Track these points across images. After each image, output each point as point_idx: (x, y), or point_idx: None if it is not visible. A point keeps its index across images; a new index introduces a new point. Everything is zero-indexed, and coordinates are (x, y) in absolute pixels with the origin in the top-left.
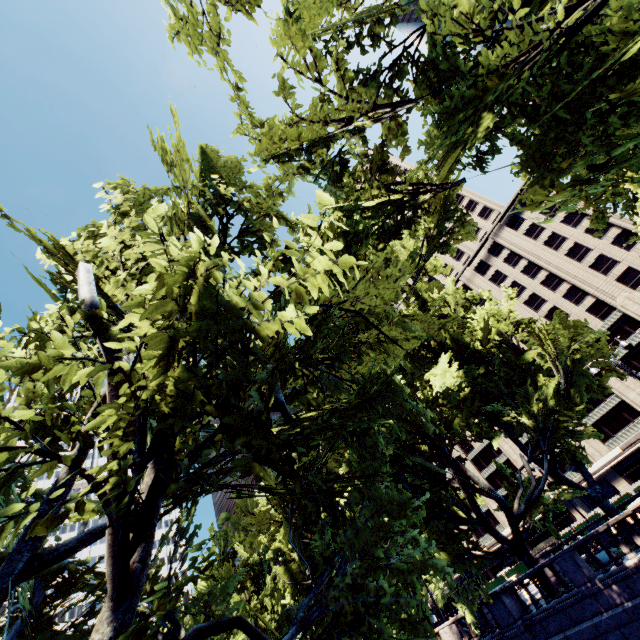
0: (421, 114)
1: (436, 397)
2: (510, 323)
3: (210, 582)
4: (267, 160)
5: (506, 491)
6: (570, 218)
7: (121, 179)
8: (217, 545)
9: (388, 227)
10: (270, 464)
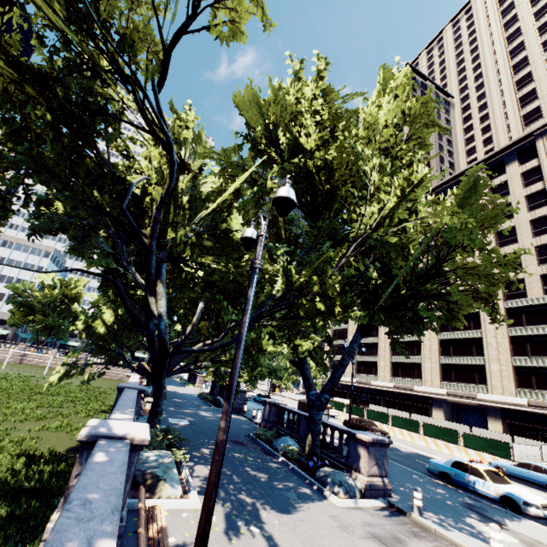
0: None
1: (118, 176)
2: (379, 152)
3: None
4: None
5: (399, 360)
6: None
7: None
8: None
9: None
10: None
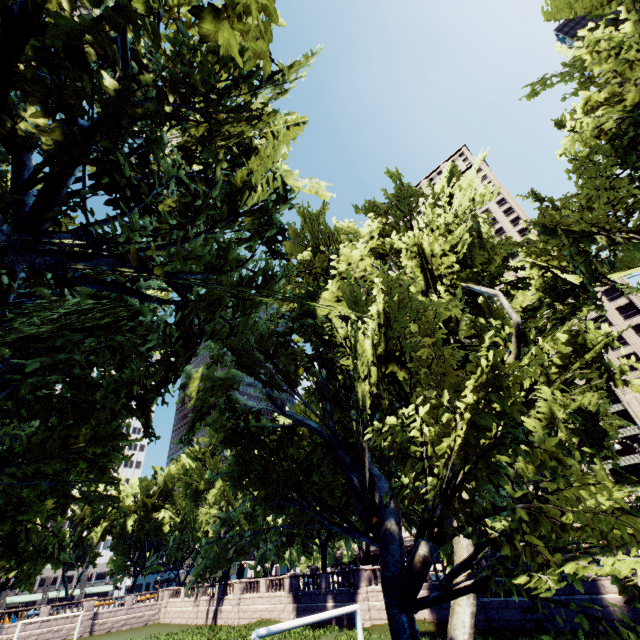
0: (633, 229)
1: None
2: None
3: (200, 463)
4: (541, 231)
5: None
6: (625, 309)
7: (397, 172)
8: (209, 438)
9: (558, 292)
10: (590, 436)
